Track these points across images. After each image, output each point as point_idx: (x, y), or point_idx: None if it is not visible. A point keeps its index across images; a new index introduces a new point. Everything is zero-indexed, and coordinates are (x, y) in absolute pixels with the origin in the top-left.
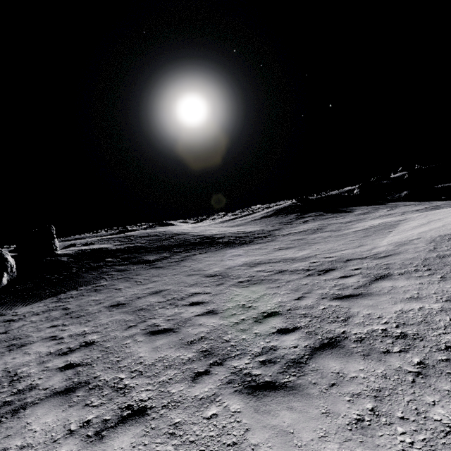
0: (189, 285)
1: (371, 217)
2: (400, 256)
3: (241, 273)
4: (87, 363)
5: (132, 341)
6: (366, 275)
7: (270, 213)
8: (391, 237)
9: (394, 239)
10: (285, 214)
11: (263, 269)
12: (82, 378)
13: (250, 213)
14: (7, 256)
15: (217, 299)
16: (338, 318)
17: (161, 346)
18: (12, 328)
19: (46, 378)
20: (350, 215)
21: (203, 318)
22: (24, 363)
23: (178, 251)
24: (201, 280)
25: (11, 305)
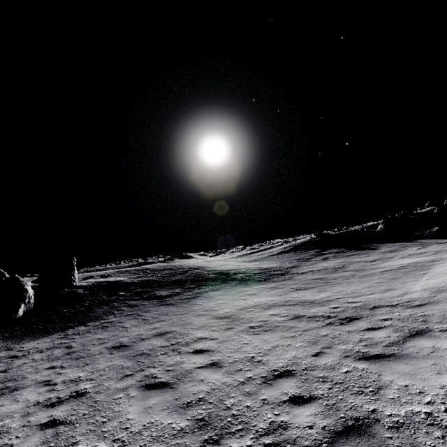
0: (197, 327)
1: (399, 255)
2: (439, 305)
3: (253, 316)
4: (71, 422)
5: (124, 395)
6: (399, 328)
7: (288, 248)
8: (425, 280)
9: (429, 283)
10: (303, 250)
11: (277, 313)
12: (59, 442)
13: (268, 248)
14: (27, 286)
15: (224, 347)
16: (366, 387)
17: (153, 406)
18: (13, 366)
19: (24, 438)
20: (375, 253)
21: (205, 371)
22: (9, 414)
23: (191, 286)
24: (209, 322)
25: (20, 339)
